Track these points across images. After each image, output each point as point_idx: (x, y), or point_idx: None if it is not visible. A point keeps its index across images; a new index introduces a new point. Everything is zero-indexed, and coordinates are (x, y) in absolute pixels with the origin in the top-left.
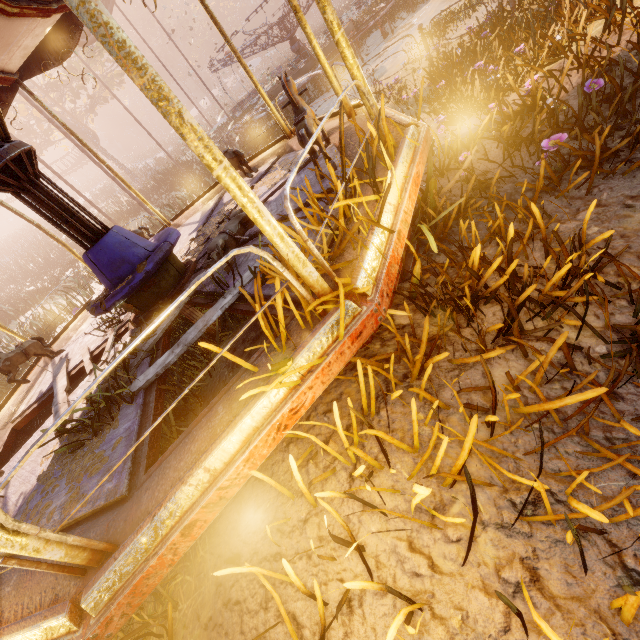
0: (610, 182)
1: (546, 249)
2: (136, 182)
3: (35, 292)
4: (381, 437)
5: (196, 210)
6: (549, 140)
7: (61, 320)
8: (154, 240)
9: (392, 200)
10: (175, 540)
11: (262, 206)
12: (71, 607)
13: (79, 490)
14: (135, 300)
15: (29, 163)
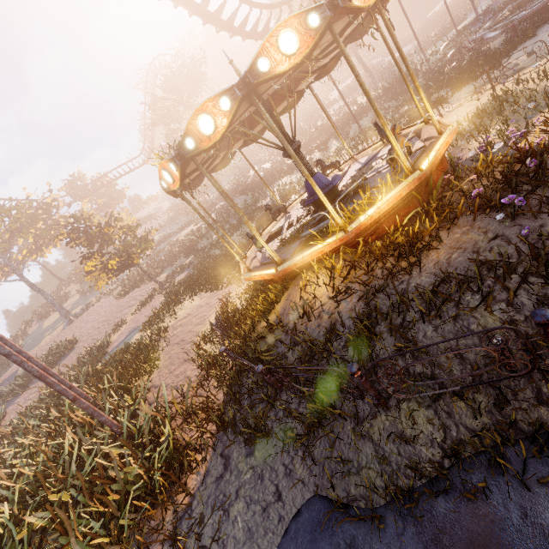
0: (486, 218)
1: (432, 237)
2: (373, 84)
3: (289, 166)
4: (332, 262)
5: (367, 153)
6: (478, 190)
7: (295, 191)
8: (331, 178)
9: (379, 204)
10: (293, 265)
11: (329, 204)
12: (276, 269)
13: (281, 255)
14: (315, 204)
15: (298, 149)
